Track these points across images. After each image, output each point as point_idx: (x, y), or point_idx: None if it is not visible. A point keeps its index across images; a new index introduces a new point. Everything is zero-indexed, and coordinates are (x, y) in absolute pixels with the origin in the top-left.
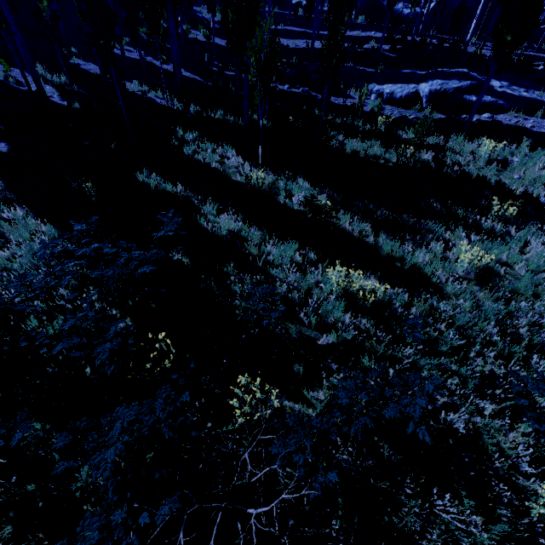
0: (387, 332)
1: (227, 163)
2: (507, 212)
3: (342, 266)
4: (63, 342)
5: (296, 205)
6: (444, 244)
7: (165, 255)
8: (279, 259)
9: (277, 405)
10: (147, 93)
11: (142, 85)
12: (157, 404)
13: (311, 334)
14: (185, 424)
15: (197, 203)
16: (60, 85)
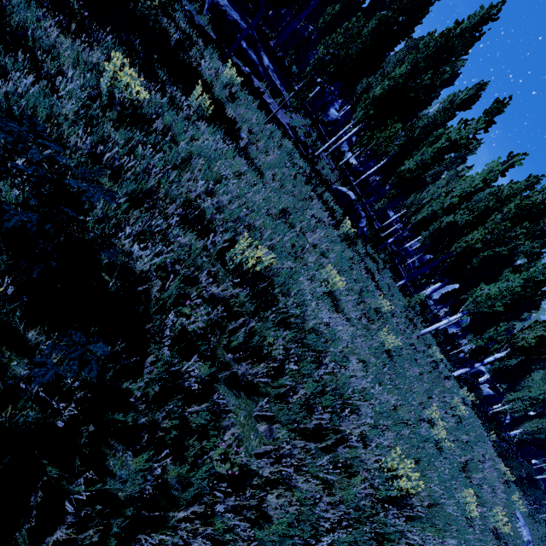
0: None
1: None
2: (205, 105)
3: None
4: None
5: None
6: (102, 56)
7: None
8: None
9: None
10: None
11: None
12: None
13: None
14: None
15: None
16: None
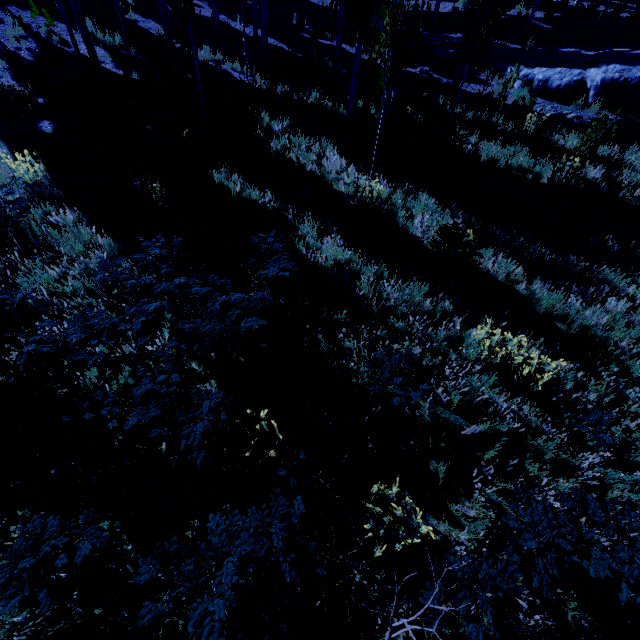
0: (552, 424)
1: (326, 165)
2: None
3: (487, 322)
4: (137, 413)
5: (420, 231)
6: (630, 304)
7: (274, 302)
8: (404, 307)
9: (425, 532)
10: (221, 63)
11: (215, 53)
12: (275, 528)
13: (449, 417)
14: (305, 553)
15: (290, 219)
16: (114, 48)
